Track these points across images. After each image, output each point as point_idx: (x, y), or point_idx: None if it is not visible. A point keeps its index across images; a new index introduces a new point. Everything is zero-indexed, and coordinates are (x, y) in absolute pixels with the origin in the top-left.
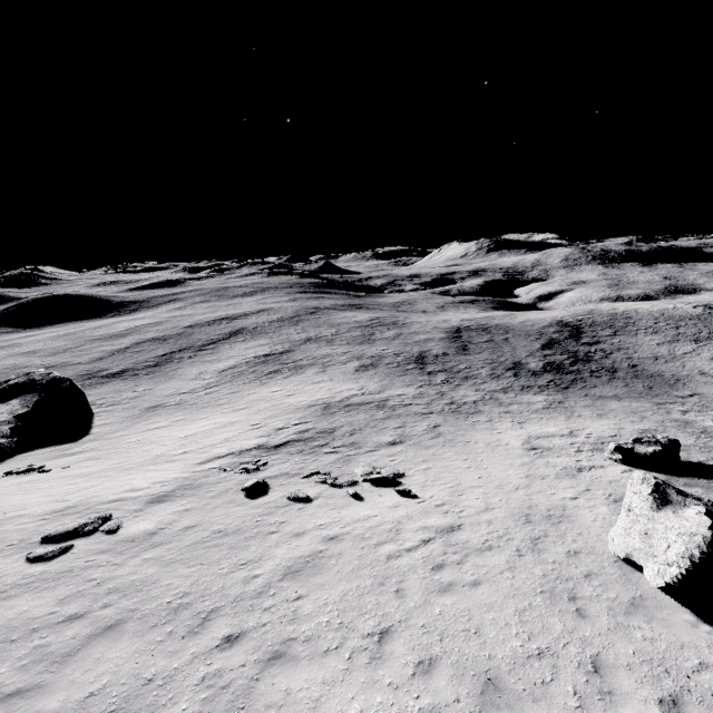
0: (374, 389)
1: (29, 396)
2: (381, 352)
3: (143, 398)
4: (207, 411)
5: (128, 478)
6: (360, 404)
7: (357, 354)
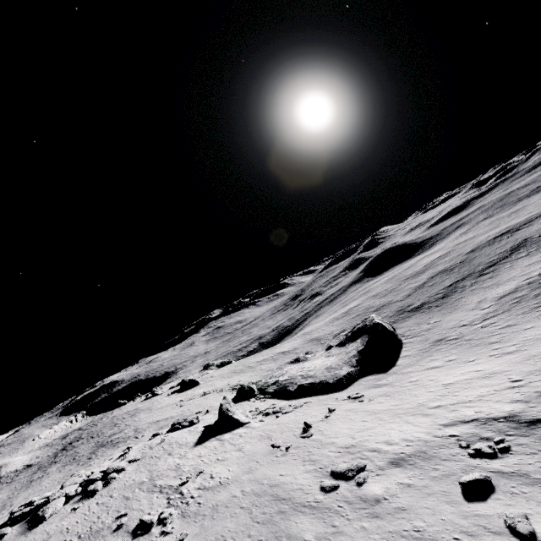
0: None
1: (364, 336)
2: None
3: (433, 330)
4: (476, 352)
5: (391, 427)
6: None
7: None
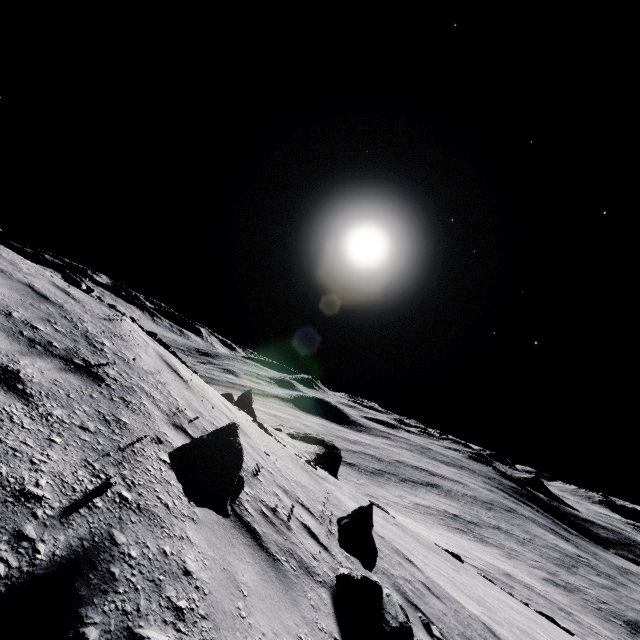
0: (561, 600)
1: (321, 447)
2: (580, 586)
3: (363, 486)
4: (409, 518)
5: None
6: (541, 595)
7: (548, 569)
